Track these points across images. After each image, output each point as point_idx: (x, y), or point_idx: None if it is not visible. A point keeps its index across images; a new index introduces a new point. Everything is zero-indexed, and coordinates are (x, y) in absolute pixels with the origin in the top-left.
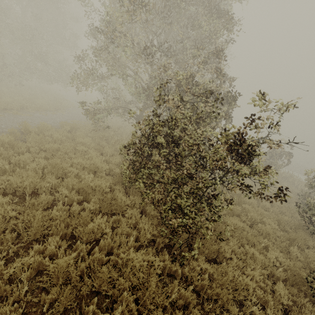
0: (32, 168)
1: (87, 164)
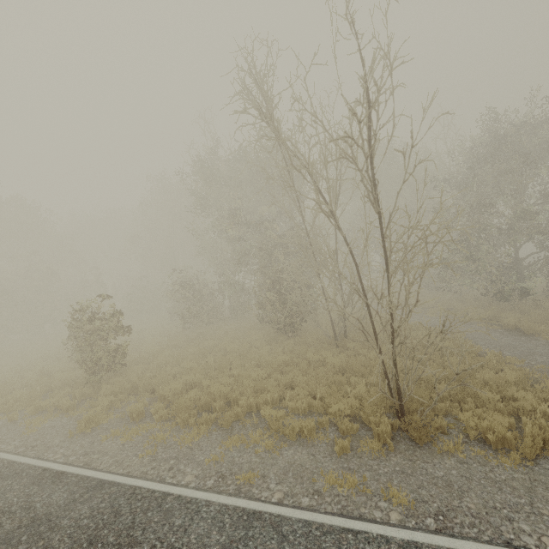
0: None
1: None
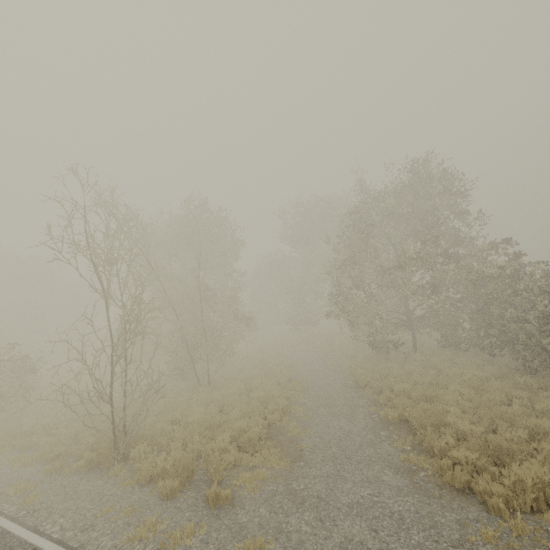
0: (465, 393)
1: (472, 377)
